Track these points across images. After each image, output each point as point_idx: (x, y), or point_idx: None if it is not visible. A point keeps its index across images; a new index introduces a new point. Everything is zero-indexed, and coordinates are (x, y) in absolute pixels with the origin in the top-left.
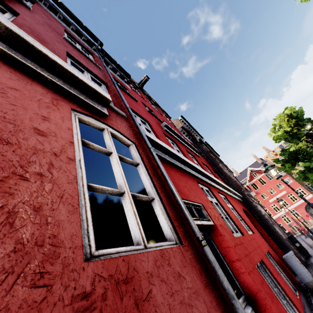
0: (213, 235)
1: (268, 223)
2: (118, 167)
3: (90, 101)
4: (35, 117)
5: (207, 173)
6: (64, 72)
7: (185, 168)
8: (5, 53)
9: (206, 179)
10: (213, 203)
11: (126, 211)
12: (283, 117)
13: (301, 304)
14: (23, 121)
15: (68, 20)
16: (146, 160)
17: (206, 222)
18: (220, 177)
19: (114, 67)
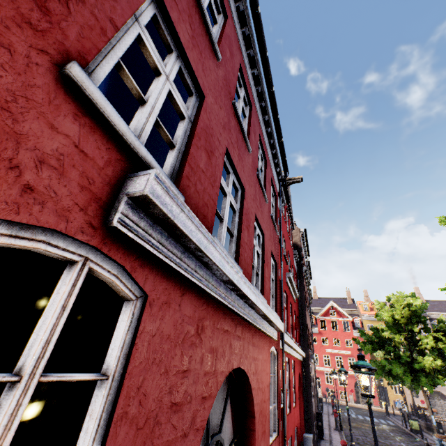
0: None
1: (309, 394)
2: (273, 388)
3: (275, 336)
4: (267, 376)
5: (295, 346)
6: (277, 327)
7: (286, 348)
8: (267, 334)
9: (291, 350)
10: (286, 378)
11: (270, 416)
12: (402, 301)
13: None
14: (266, 384)
15: (276, 155)
16: (278, 369)
17: (281, 406)
18: (299, 324)
19: (282, 192)
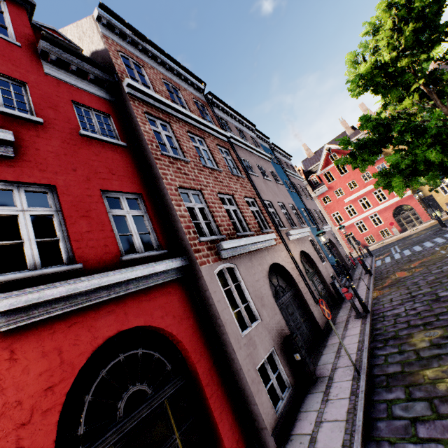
0: None
1: (223, 336)
2: None
3: None
4: None
5: None
6: None
7: None
8: None
9: None
10: None
11: None
12: (388, 17)
13: None
14: None
15: None
16: None
17: None
18: (152, 203)
19: None
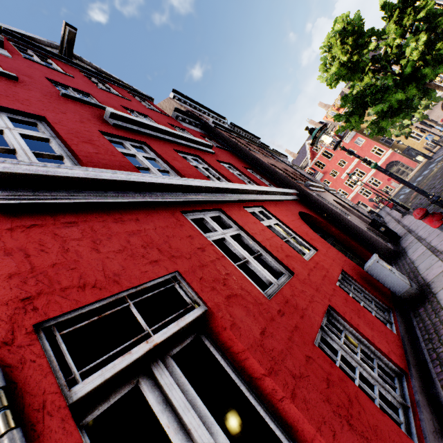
0: (213, 332)
1: (340, 217)
2: None
3: None
4: None
5: (211, 183)
6: None
7: (140, 197)
8: None
9: (214, 195)
10: (227, 240)
11: None
12: (335, 39)
13: (399, 345)
14: None
15: None
16: None
17: (176, 326)
18: (260, 173)
19: None
